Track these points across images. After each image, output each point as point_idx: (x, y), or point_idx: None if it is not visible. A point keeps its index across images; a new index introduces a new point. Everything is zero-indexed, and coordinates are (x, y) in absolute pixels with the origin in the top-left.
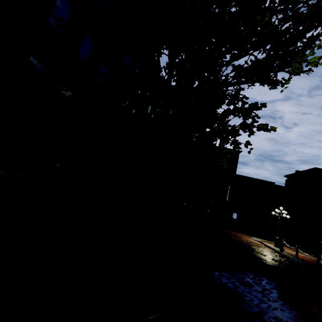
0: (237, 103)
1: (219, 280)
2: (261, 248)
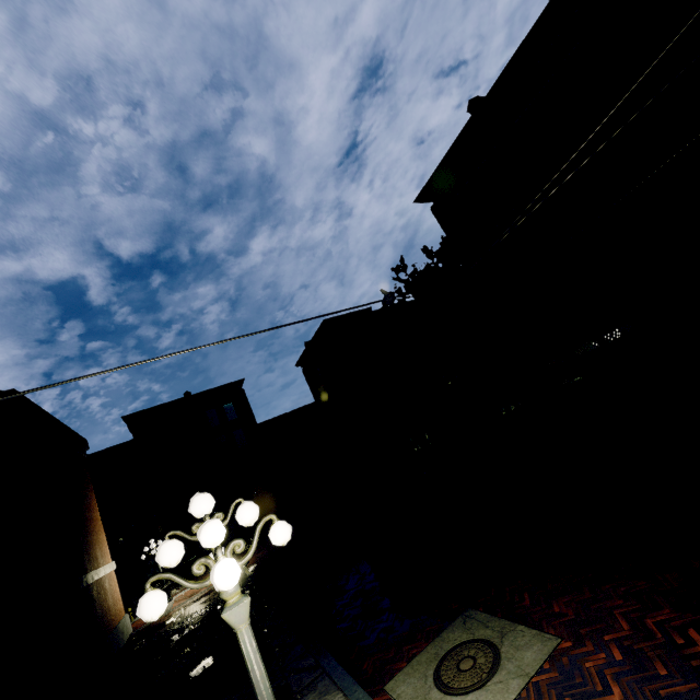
0: None
1: None
2: None
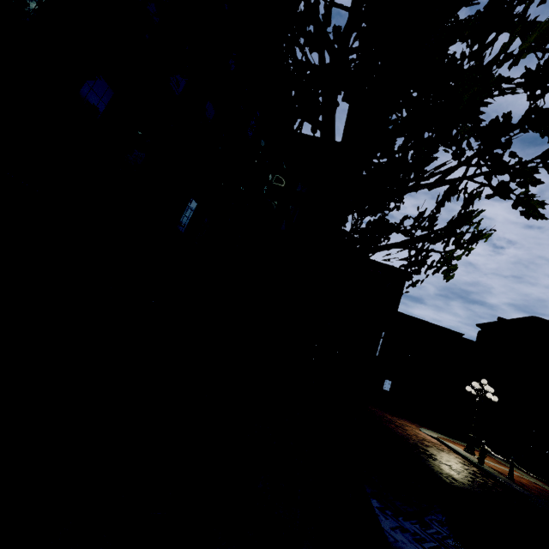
0: (540, 97)
1: (402, 547)
2: (445, 454)
